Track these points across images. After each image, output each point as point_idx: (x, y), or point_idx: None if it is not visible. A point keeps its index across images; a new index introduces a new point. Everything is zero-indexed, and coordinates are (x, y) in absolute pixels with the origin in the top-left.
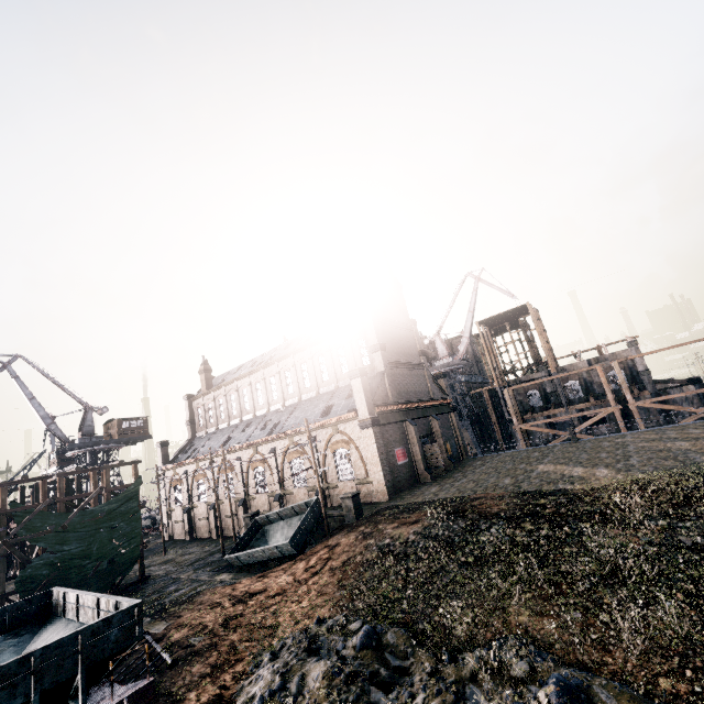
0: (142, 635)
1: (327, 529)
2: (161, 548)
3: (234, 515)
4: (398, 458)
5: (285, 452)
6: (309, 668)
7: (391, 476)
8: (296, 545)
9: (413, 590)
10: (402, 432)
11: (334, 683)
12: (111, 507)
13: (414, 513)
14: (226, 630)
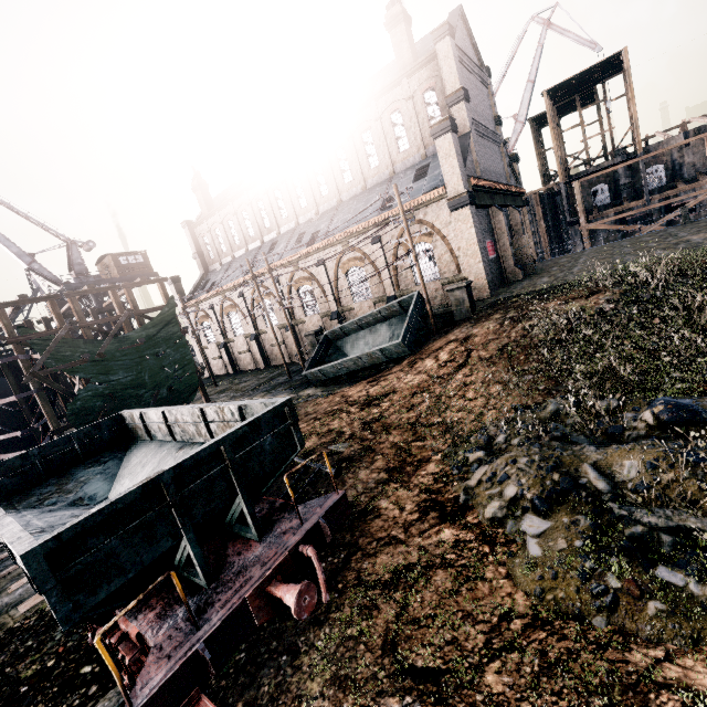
0: (302, 442)
1: (434, 328)
2: (206, 383)
3: (281, 343)
4: (489, 251)
5: (338, 262)
6: (602, 457)
7: (489, 270)
8: (408, 344)
9: (672, 357)
10: (489, 221)
11: (702, 472)
12: (149, 333)
13: (567, 291)
14: (375, 434)
